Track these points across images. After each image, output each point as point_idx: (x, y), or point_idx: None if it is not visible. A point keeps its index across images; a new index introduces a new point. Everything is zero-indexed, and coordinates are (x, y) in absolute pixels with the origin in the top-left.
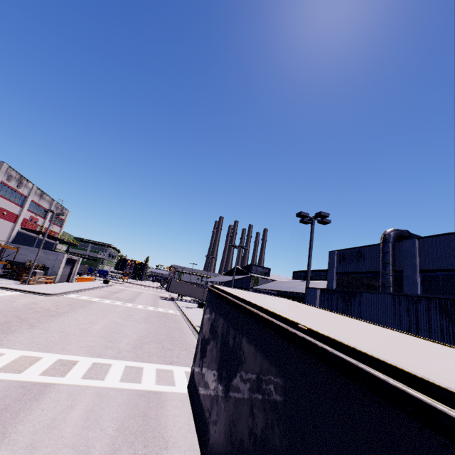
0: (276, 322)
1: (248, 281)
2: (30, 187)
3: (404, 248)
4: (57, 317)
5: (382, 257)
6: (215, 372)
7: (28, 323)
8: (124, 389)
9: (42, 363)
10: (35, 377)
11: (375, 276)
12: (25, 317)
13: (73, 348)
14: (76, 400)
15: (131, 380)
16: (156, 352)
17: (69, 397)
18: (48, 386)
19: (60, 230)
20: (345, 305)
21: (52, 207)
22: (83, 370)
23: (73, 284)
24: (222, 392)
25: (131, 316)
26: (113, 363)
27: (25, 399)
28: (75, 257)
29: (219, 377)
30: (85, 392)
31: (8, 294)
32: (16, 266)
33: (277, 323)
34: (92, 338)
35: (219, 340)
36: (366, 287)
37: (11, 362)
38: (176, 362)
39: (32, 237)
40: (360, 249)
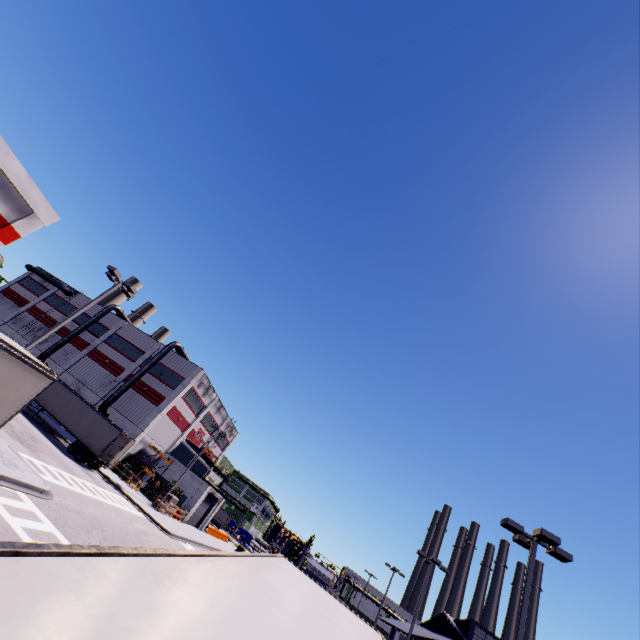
0: None
1: None
2: (213, 397)
3: None
4: None
5: None
6: None
7: None
8: None
9: None
10: None
11: None
12: (128, 543)
13: None
14: None
15: None
16: None
17: None
18: None
19: (220, 454)
20: None
21: (223, 423)
22: None
23: (201, 532)
24: None
25: None
26: None
27: None
28: (218, 495)
29: None
30: None
31: (133, 512)
32: (160, 483)
33: None
34: None
35: None
36: None
37: None
38: None
39: (191, 453)
40: None
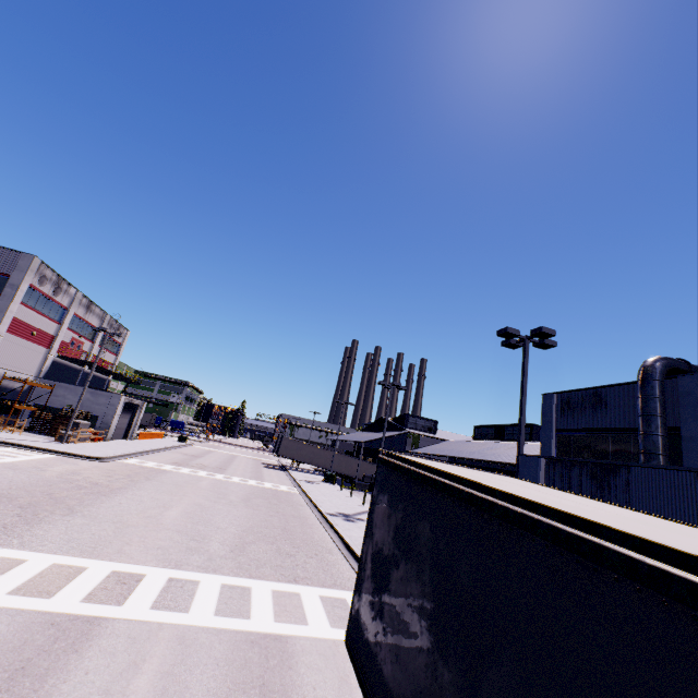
0: (644, 560)
1: (403, 441)
2: (73, 294)
3: (681, 389)
4: (110, 496)
5: (643, 405)
6: (422, 631)
7: (65, 507)
8: (223, 631)
9: (86, 579)
10: (74, 606)
11: (627, 436)
12: (61, 496)
13: (136, 551)
14: (143, 652)
15: (233, 613)
16: (268, 560)
17: (131, 646)
18: (96, 623)
19: (114, 360)
20: (597, 487)
21: (104, 324)
22: (153, 593)
23: (133, 442)
24: (453, 685)
25: (223, 495)
26: (201, 580)
27: (56, 650)
28: (137, 401)
29: (438, 647)
30: (158, 636)
31: (37, 458)
32: (50, 415)
33: (654, 565)
34: (164, 532)
35: (426, 566)
36: (612, 455)
37: (35, 576)
38: (303, 579)
39: (74, 369)
40: (598, 390)
